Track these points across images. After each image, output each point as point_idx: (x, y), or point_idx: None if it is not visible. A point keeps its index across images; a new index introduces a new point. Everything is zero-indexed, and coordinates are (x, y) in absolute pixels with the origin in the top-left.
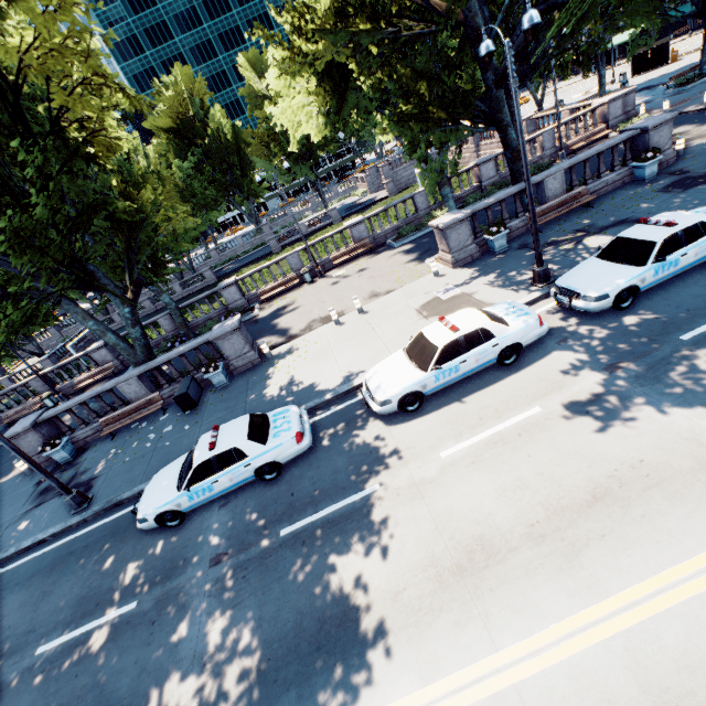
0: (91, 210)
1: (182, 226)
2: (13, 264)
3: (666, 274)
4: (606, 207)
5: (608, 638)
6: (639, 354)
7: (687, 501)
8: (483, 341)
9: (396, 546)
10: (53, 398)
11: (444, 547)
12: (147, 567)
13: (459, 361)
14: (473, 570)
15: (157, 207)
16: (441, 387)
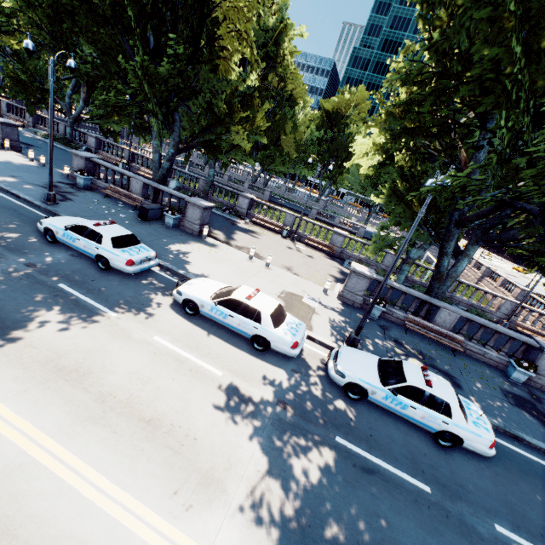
0: (194, 90)
1: (239, 141)
2: (130, 77)
3: (393, 406)
4: (460, 362)
5: (28, 453)
6: (305, 416)
7: (167, 471)
8: (253, 318)
9: (69, 335)
10: (124, 166)
11: (76, 357)
12: (15, 240)
13: (230, 313)
14: (62, 375)
15: (257, 130)
16: (211, 318)
